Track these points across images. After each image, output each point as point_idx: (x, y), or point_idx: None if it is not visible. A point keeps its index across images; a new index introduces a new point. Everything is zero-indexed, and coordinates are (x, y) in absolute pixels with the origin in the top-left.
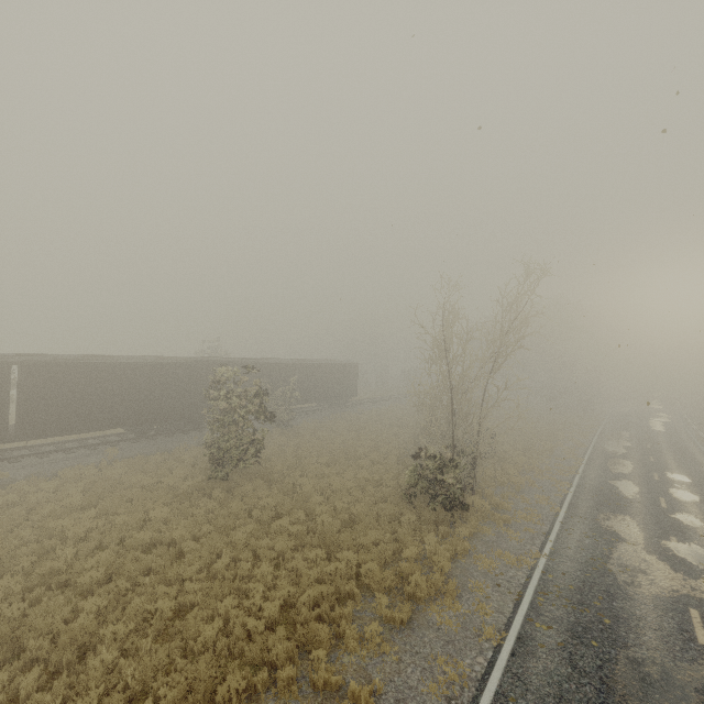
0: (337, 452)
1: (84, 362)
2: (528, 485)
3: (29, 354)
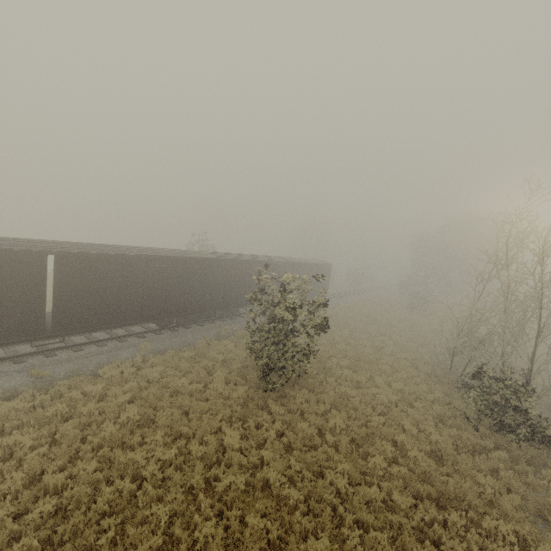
0: (348, 353)
1: (118, 254)
2: None
3: (61, 242)
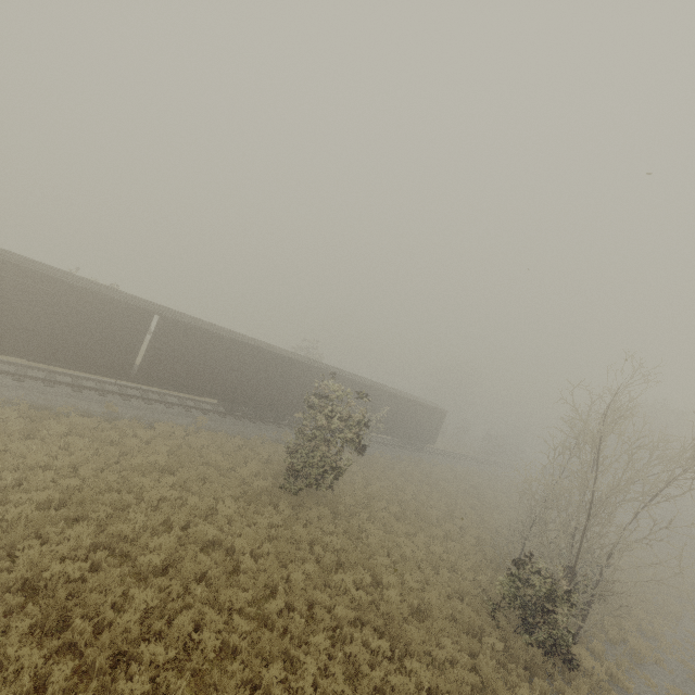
0: (408, 505)
1: (209, 330)
2: (651, 659)
3: (170, 309)
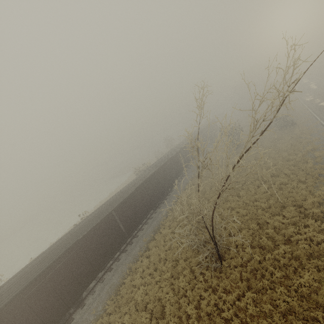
0: (243, 137)
1: (186, 143)
2: (299, 116)
3: (176, 147)
